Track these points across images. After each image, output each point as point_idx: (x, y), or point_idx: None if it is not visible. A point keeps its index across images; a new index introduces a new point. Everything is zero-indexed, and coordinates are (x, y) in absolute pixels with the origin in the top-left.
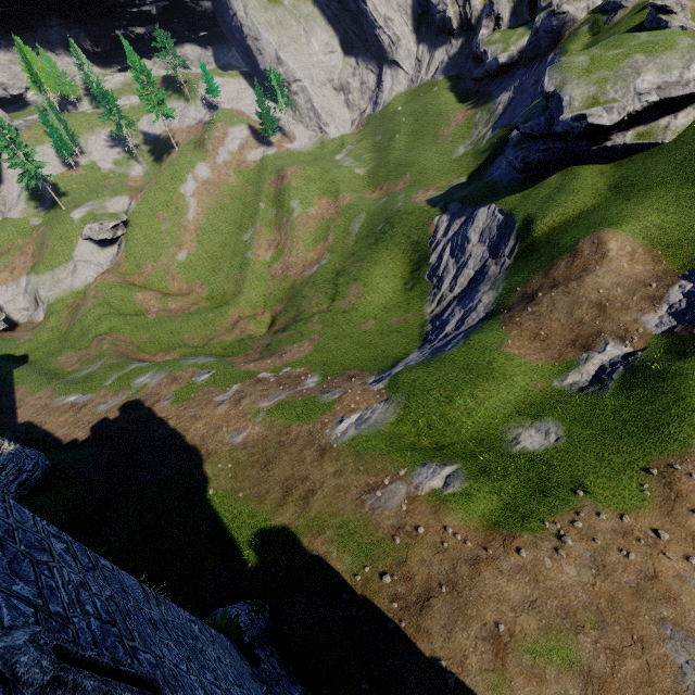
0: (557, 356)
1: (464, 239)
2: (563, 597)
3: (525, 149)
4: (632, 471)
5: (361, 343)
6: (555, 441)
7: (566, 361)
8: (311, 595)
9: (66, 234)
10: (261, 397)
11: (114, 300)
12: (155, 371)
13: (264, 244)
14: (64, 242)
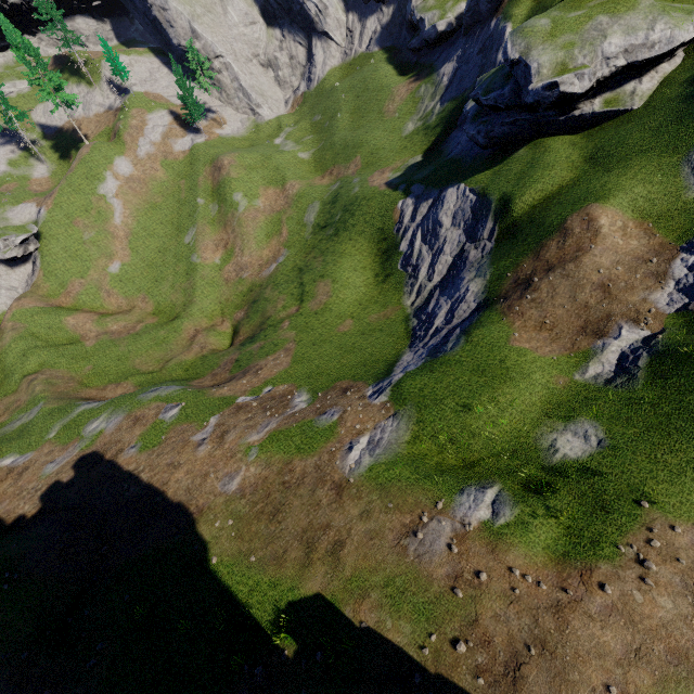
0: (570, 346)
1: (435, 223)
2: (668, 638)
3: (487, 122)
4: (693, 472)
5: (343, 348)
6: (598, 445)
7: (581, 350)
8: (375, 685)
9: None
10: (247, 430)
11: (39, 329)
12: (110, 413)
13: (210, 245)
14: None
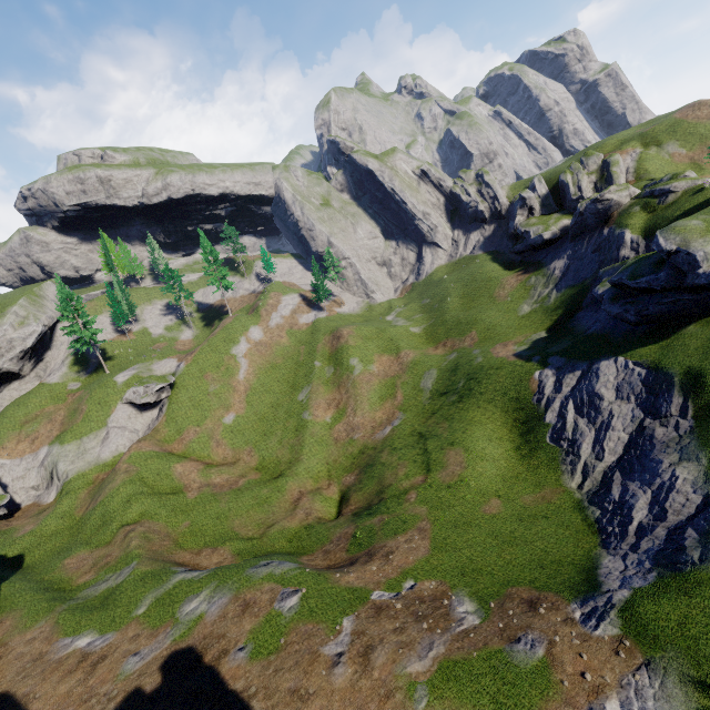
0: None
1: (591, 395)
2: None
3: (635, 302)
4: None
5: (498, 536)
6: None
7: None
8: None
9: (106, 398)
10: (402, 649)
11: (149, 474)
12: (213, 590)
13: (322, 404)
14: (101, 407)
